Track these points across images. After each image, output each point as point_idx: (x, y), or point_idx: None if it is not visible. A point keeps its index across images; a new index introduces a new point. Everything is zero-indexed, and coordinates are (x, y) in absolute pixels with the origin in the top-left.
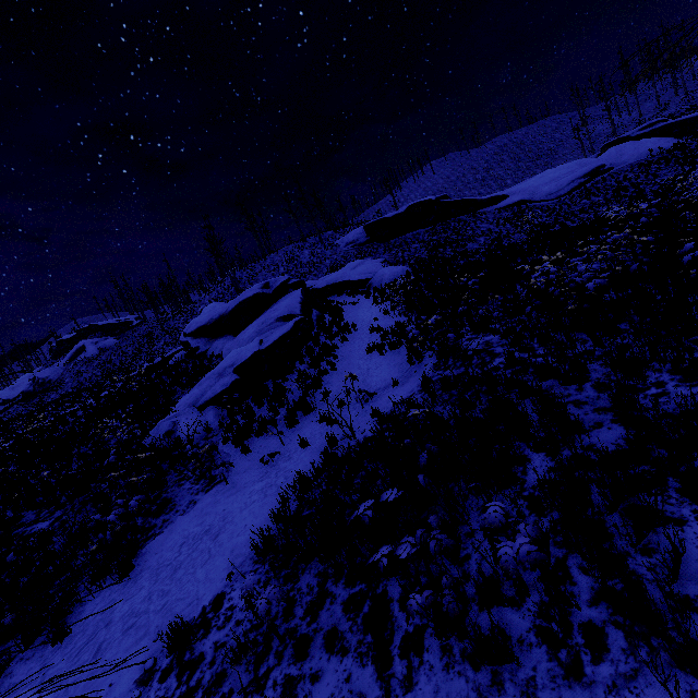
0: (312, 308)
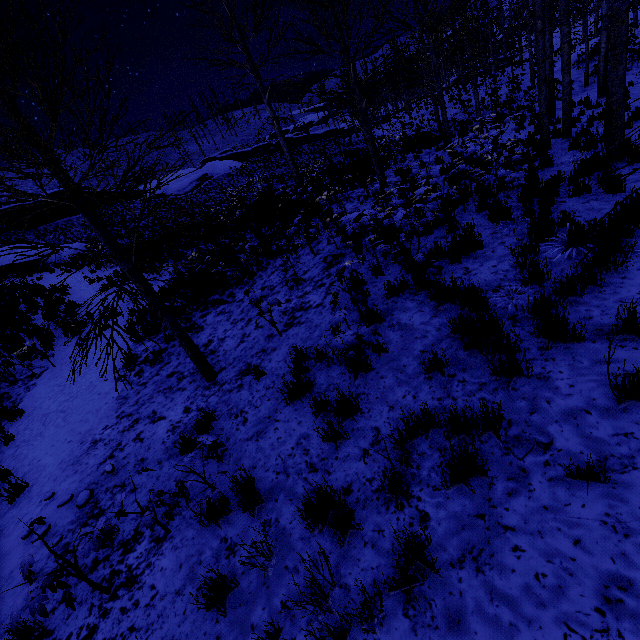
0: None
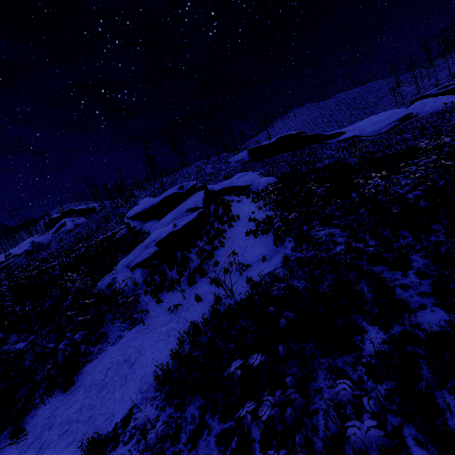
0: (210, 203)
